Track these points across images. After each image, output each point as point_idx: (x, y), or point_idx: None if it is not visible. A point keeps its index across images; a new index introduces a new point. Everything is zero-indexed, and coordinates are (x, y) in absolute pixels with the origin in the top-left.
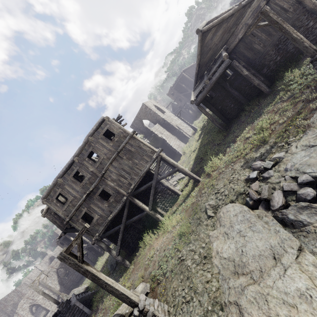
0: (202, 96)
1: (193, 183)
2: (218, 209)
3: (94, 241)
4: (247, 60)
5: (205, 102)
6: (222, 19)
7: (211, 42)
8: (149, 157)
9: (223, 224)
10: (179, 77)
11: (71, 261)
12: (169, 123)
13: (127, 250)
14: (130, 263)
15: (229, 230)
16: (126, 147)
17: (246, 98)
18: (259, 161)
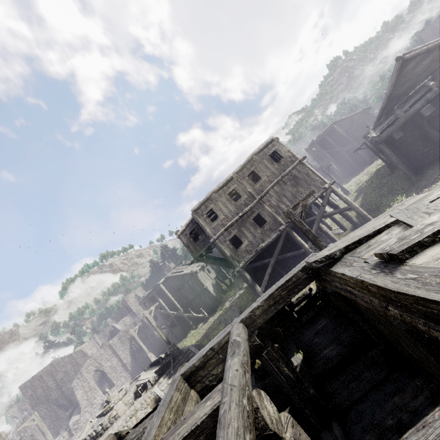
0: (390, 131)
1: None
2: None
3: (239, 269)
4: None
5: (387, 143)
6: (433, 46)
7: (412, 72)
8: (317, 188)
9: None
10: (327, 129)
11: (296, 218)
12: None
13: None
14: None
15: None
16: (292, 173)
17: None
18: None
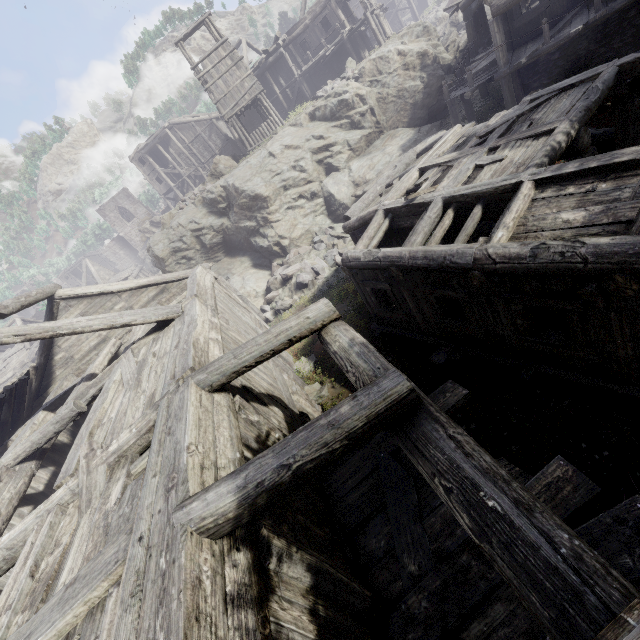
0: None
1: None
2: None
3: None
4: None
5: None
6: None
7: None
8: None
9: None
10: None
11: None
12: None
13: None
14: None
15: None
16: None
17: None
18: (435, 6)
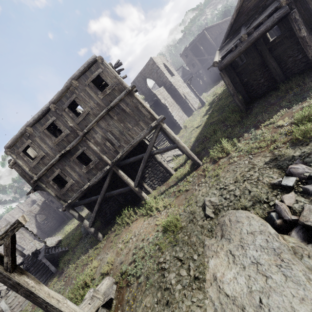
0: (231, 58)
1: (191, 164)
2: (222, 211)
3: (65, 208)
4: (308, 16)
5: (229, 68)
6: None
7: None
8: (146, 124)
9: (228, 237)
10: (199, 36)
11: None
12: (176, 88)
13: (103, 220)
14: (102, 237)
15: (237, 250)
16: (119, 105)
17: (283, 74)
18: (302, 165)
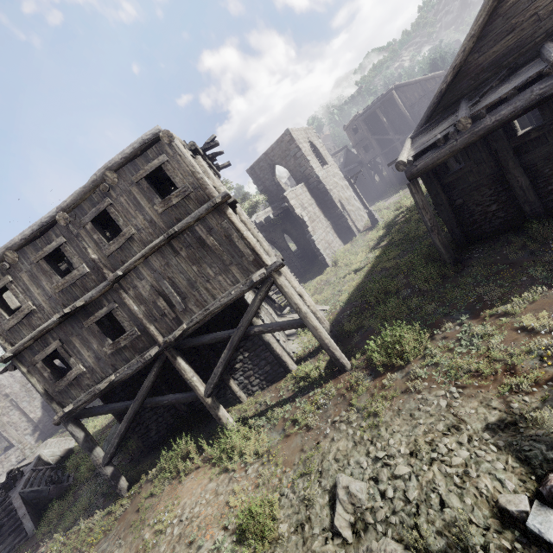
0: (434, 159)
1: (329, 359)
2: (371, 533)
3: (59, 420)
4: None
5: (429, 175)
6: None
7: (528, 6)
8: (244, 272)
9: None
10: (382, 98)
11: None
12: (327, 190)
13: (141, 443)
14: (128, 487)
15: None
16: (194, 229)
17: (540, 203)
18: None
